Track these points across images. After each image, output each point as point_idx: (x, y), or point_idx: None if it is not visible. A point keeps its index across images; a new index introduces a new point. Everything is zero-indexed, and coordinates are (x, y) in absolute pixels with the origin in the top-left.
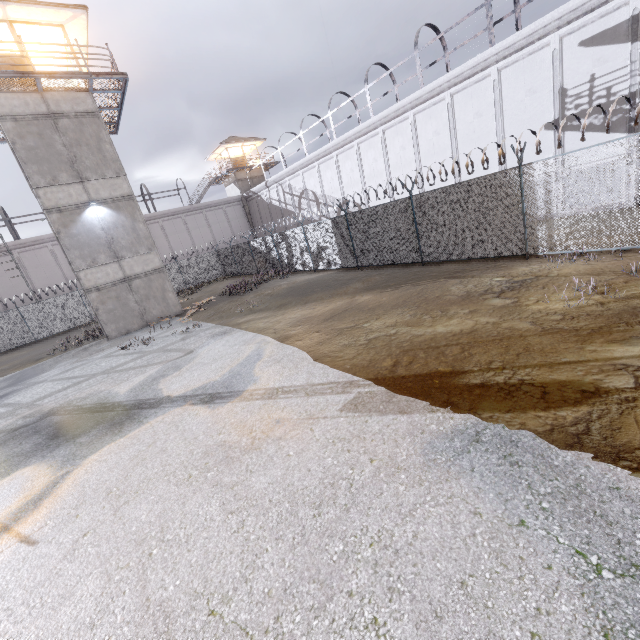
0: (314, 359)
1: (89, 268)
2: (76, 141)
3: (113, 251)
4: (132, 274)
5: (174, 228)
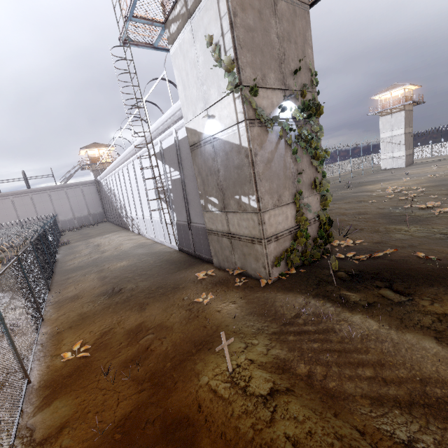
0: None
1: None
2: None
3: None
4: None
5: (41, 199)
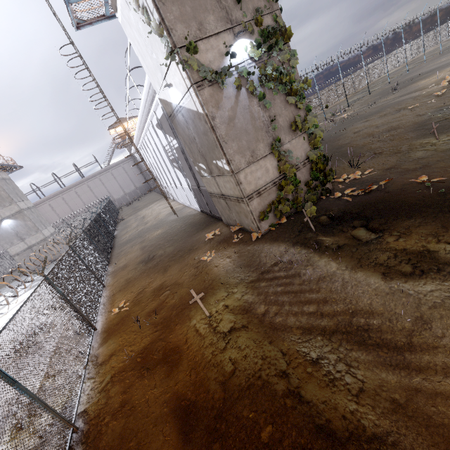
0: (4, 321)
1: (11, 247)
2: None
3: (19, 237)
4: (31, 244)
5: (95, 184)
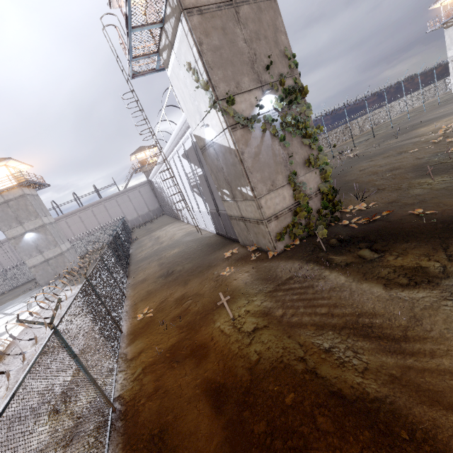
0: (22, 328)
1: (29, 259)
2: (17, 209)
3: (39, 250)
4: (48, 258)
5: (111, 205)
